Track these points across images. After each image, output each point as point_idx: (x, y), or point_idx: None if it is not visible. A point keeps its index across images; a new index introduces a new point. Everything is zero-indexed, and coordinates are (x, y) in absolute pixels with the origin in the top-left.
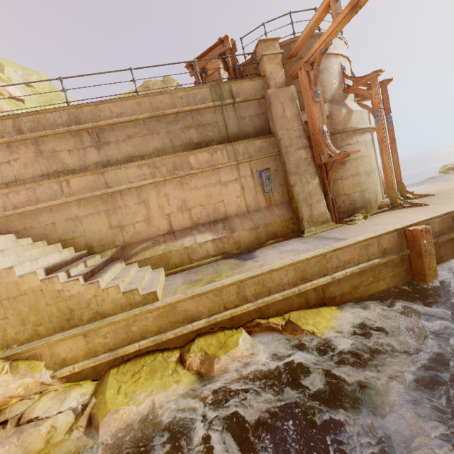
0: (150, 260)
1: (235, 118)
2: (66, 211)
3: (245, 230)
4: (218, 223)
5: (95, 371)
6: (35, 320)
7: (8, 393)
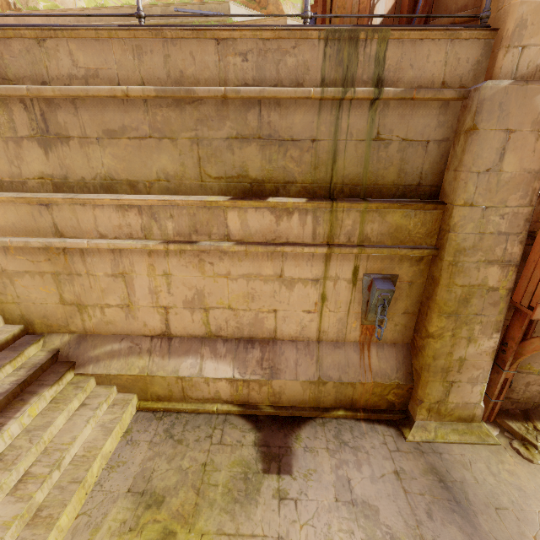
0: (115, 378)
1: (363, 140)
2: None
3: (297, 380)
4: (253, 347)
5: None
6: None
7: None
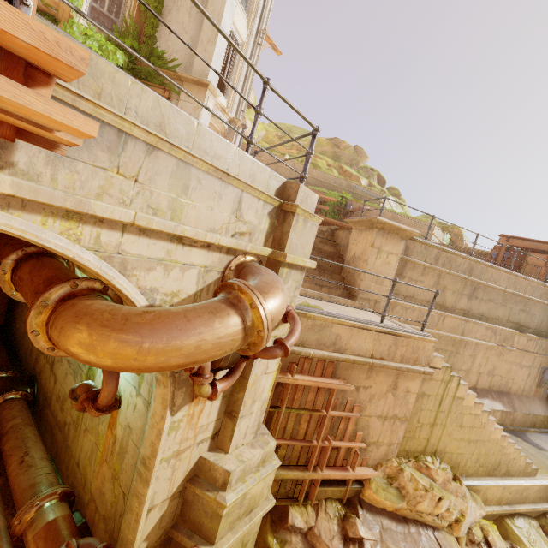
0: None
1: None
2: None
3: (522, 412)
4: (503, 396)
5: (492, 515)
6: (482, 462)
7: (476, 518)
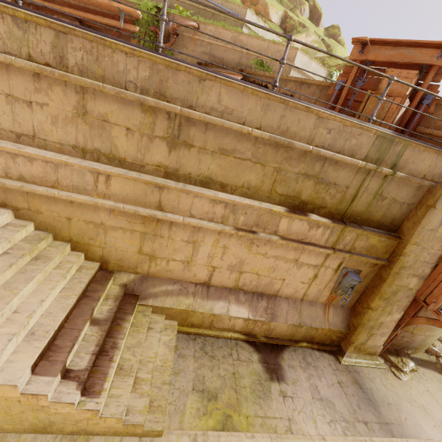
0: (167, 310)
1: (372, 194)
2: (91, 211)
3: (286, 323)
4: (262, 299)
5: None
6: (2, 419)
7: None
